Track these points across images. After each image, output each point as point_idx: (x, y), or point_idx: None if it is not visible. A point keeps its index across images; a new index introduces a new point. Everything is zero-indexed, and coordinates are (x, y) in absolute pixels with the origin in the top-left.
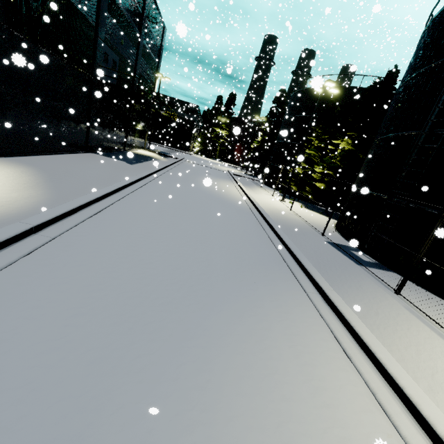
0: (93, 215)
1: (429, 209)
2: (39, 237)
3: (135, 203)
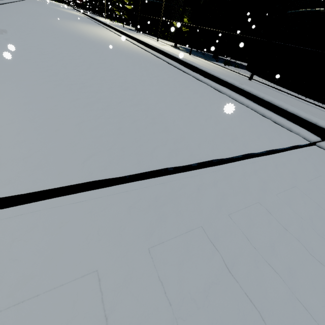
0: (12, 2)
1: (150, 0)
2: (4, 1)
3: (25, 4)
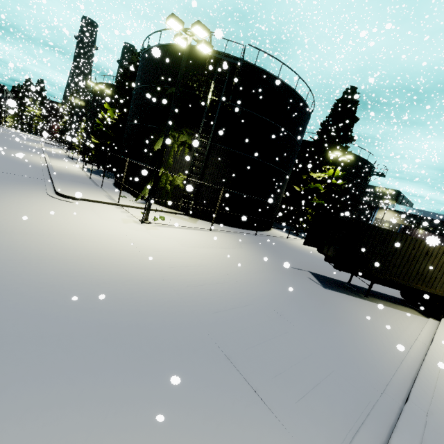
0: None
1: None
2: None
3: None
